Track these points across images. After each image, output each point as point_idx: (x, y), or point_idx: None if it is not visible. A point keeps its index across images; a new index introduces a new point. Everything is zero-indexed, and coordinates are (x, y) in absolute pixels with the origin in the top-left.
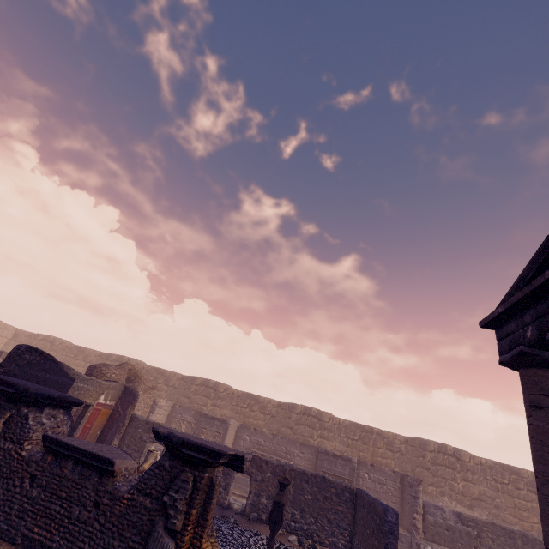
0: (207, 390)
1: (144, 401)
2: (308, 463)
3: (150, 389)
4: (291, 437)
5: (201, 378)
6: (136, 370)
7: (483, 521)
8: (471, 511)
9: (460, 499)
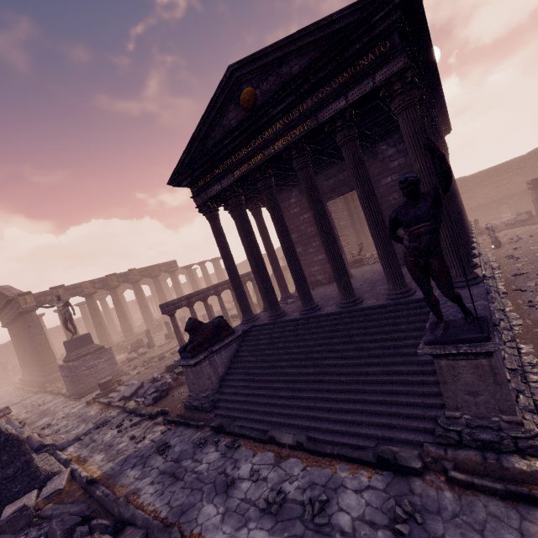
0: None
1: None
2: None
3: None
4: None
5: None
6: None
7: None
8: None
9: None
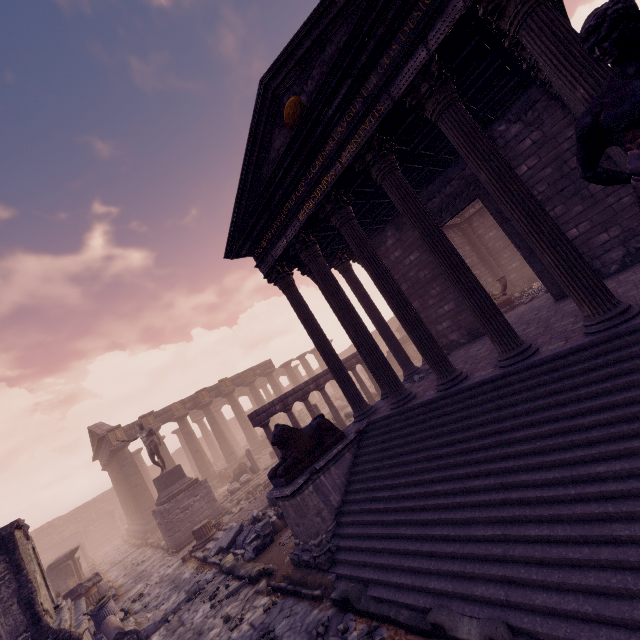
0: None
1: None
2: (57, 553)
3: None
4: (39, 552)
5: None
6: None
7: None
8: None
9: None
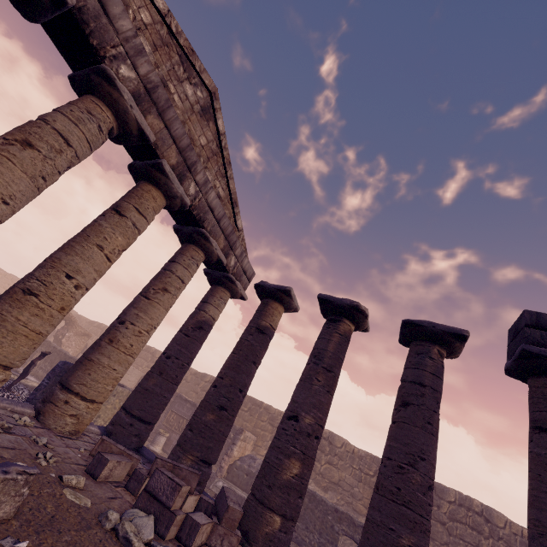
0: (147, 355)
1: (76, 342)
2: None
3: (86, 336)
4: (193, 400)
5: (146, 345)
6: (71, 315)
7: None
8: (324, 493)
9: (317, 479)
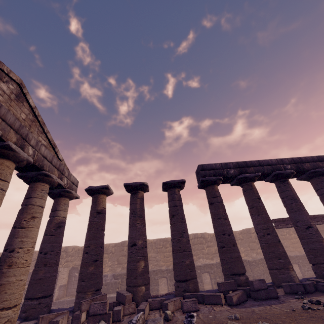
0: None
1: None
2: None
3: None
4: None
5: None
6: None
7: (124, 273)
8: None
9: None
